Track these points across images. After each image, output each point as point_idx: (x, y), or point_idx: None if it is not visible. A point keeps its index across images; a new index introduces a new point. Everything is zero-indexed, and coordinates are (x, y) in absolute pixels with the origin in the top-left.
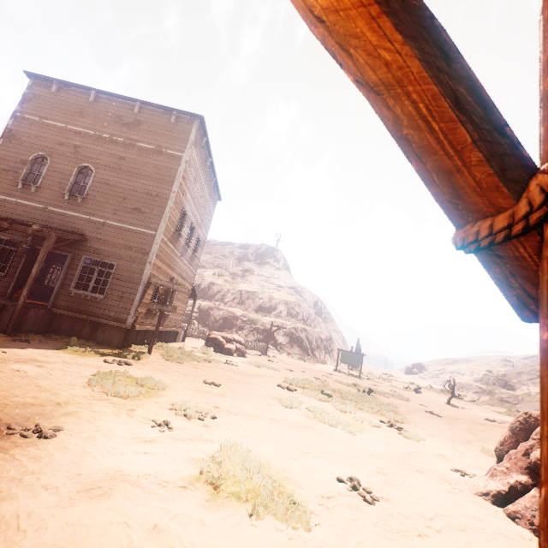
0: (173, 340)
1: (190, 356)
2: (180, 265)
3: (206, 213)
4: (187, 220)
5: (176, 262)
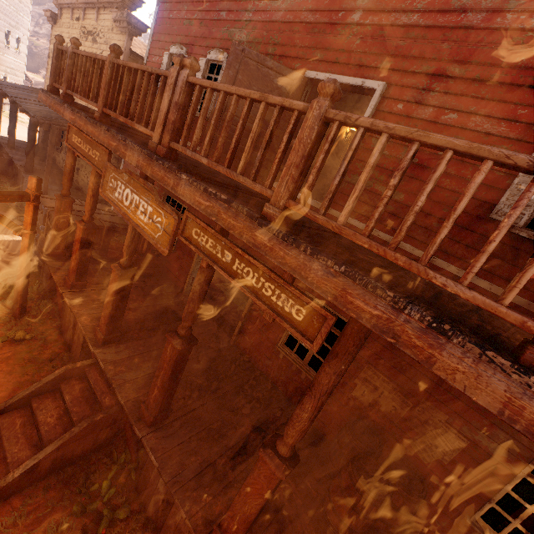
0: (18, 111)
1: (20, 120)
2: (5, 60)
3: (21, 15)
4: (1, 28)
5: (1, 59)
